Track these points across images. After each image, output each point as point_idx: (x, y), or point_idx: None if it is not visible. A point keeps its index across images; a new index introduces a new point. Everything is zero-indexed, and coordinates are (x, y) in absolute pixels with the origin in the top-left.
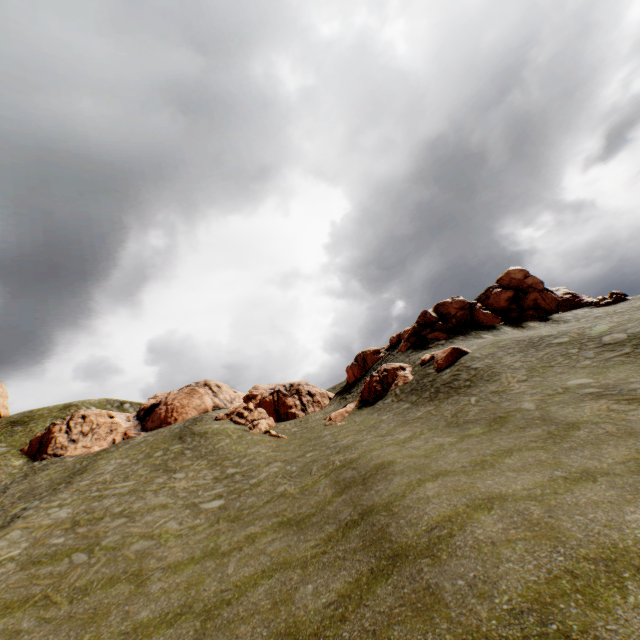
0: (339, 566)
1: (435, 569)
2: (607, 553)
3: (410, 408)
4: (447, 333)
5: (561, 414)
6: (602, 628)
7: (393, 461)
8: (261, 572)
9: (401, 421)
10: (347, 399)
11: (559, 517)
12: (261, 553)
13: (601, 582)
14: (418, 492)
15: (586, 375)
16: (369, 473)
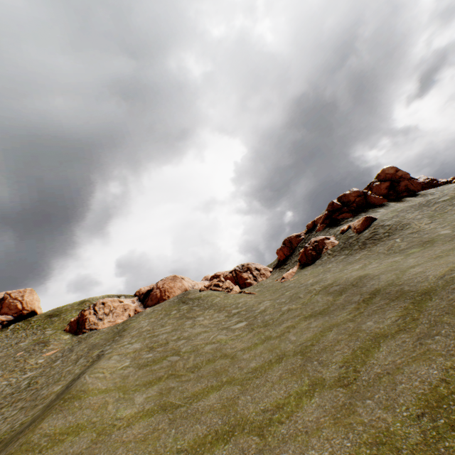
0: (382, 311)
1: None
2: None
3: (347, 257)
4: (352, 213)
5: None
6: None
7: (367, 273)
8: (320, 332)
9: (346, 263)
10: (286, 268)
11: None
12: (308, 328)
13: None
14: (409, 273)
15: None
16: (354, 281)
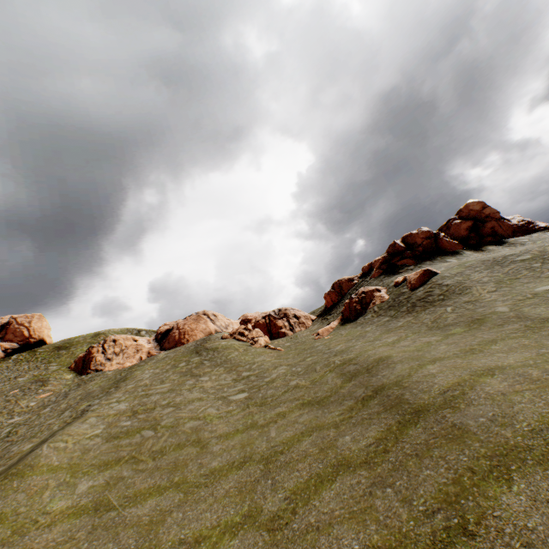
0: (368, 423)
1: (457, 414)
2: None
3: (390, 320)
4: (415, 259)
5: (534, 312)
6: None
7: (389, 356)
8: (300, 433)
9: (385, 330)
10: (328, 319)
11: None
12: (294, 423)
13: None
14: (422, 371)
15: None
16: (371, 365)
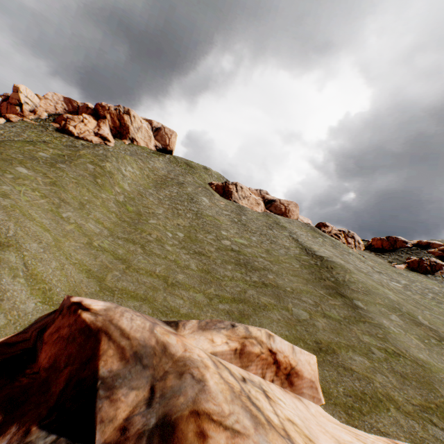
0: None
1: None
2: None
3: None
4: None
5: None
6: None
7: None
8: None
9: None
10: (385, 258)
11: None
12: None
13: None
14: None
15: None
16: None
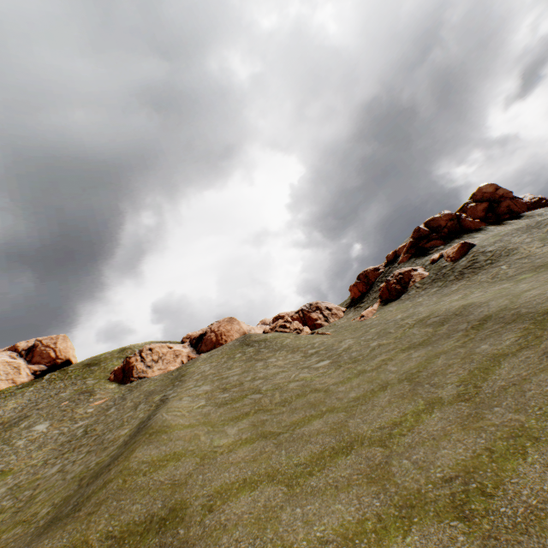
0: (497, 334)
1: None
2: None
3: (440, 289)
4: (443, 240)
5: None
6: None
7: (471, 302)
8: (425, 360)
9: (441, 296)
10: (363, 306)
11: None
12: (409, 359)
13: None
14: (525, 296)
15: None
16: (457, 311)
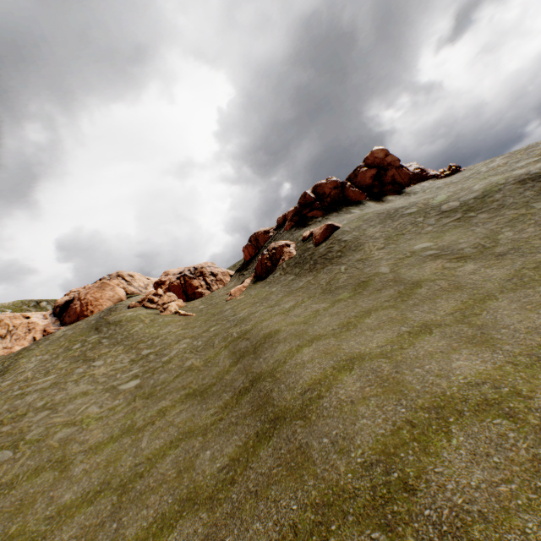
0: (232, 432)
1: (306, 430)
2: (438, 401)
3: (294, 279)
4: (323, 211)
5: (408, 275)
6: (432, 472)
7: (279, 330)
8: (169, 443)
9: (287, 292)
10: (245, 275)
11: (403, 372)
12: (170, 425)
13: (433, 429)
14: (296, 358)
15: (428, 239)
16: (259, 343)
